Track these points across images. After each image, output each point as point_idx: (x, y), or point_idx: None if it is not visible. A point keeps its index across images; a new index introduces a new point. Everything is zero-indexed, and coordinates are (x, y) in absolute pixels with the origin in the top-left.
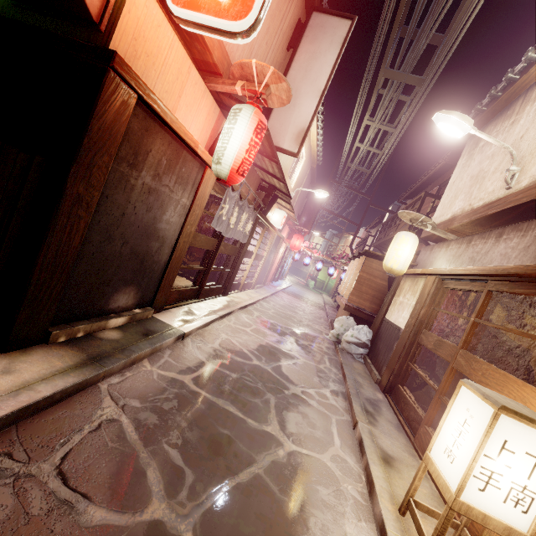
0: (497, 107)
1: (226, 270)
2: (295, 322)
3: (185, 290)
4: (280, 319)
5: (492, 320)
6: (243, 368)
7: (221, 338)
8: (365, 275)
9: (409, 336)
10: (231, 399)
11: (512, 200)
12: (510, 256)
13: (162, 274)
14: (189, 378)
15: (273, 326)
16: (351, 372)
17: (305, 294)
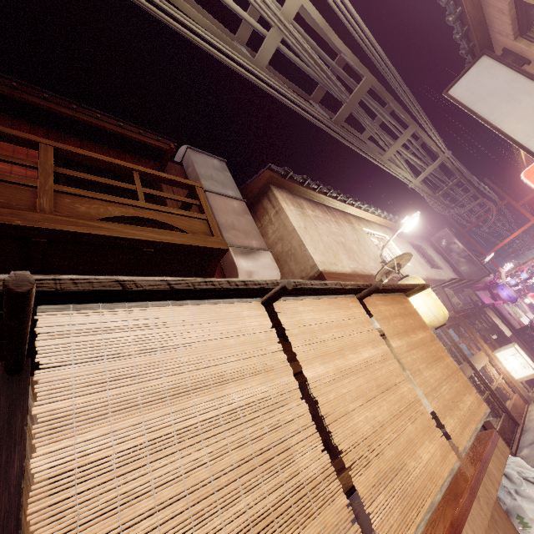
0: (310, 194)
1: None
2: None
3: None
4: None
5: None
6: None
7: None
8: None
9: None
10: None
11: None
12: None
13: None
14: None
15: None
16: None
17: None
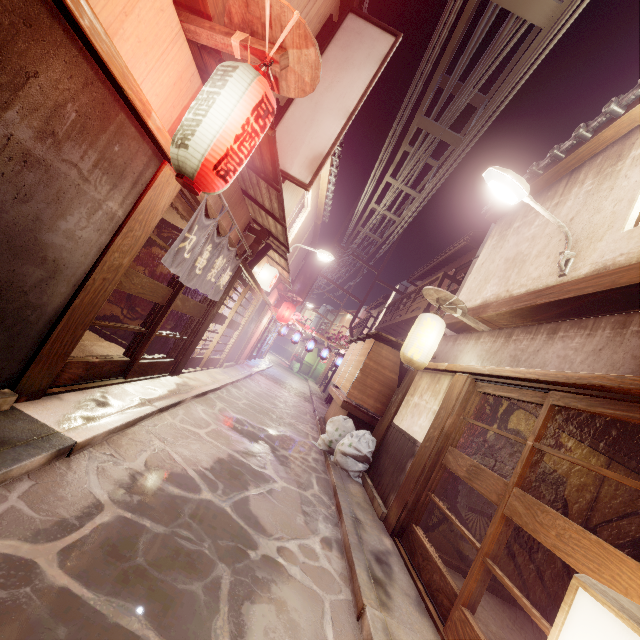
0: (535, 187)
1: (181, 338)
2: (273, 419)
3: (101, 362)
4: (253, 414)
5: (527, 437)
6: (180, 511)
7: (152, 449)
8: (372, 363)
9: (431, 454)
10: (140, 595)
11: (571, 289)
12: (573, 360)
13: (49, 330)
14: (53, 551)
15: (242, 425)
16: (348, 502)
17: (288, 379)
